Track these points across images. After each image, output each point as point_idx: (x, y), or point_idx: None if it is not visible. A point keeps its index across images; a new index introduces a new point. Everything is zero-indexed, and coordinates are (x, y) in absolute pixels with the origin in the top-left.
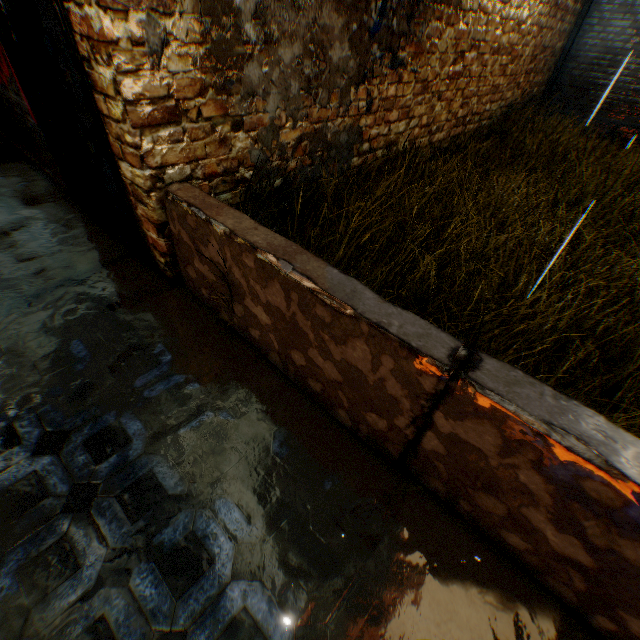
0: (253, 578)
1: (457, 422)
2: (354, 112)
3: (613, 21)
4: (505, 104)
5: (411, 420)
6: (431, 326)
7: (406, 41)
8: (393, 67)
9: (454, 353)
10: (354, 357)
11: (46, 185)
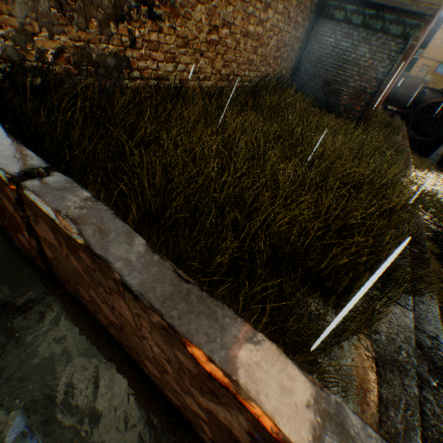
0: None
1: (40, 226)
2: (118, 43)
3: (326, 37)
4: (261, 75)
5: (28, 232)
6: (32, 154)
7: (160, 2)
8: (151, 18)
9: (31, 170)
10: None
11: None
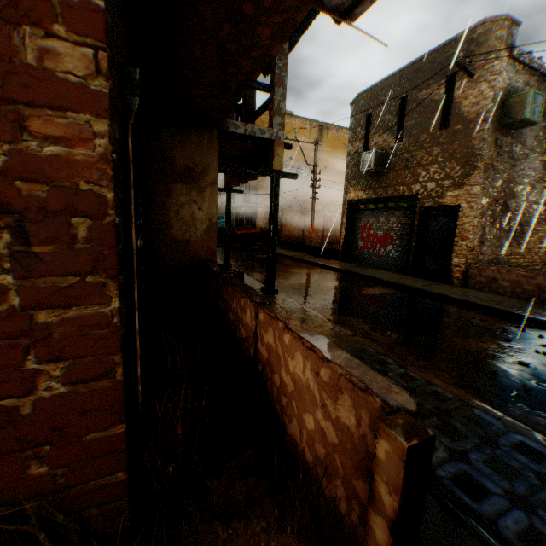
0: (525, 307)
1: None
2: (505, 254)
3: None
4: None
5: None
6: None
7: (520, 238)
8: (516, 244)
9: None
10: (537, 281)
11: (390, 272)
